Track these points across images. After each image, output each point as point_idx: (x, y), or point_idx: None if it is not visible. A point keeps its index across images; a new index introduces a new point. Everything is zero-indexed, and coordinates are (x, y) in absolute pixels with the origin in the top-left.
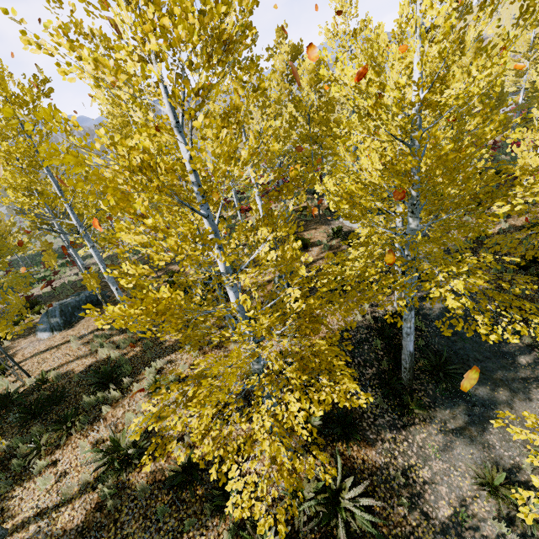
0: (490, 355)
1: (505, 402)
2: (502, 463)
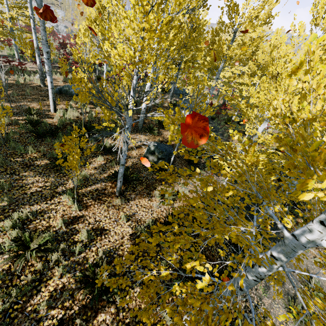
0: None
1: None
2: (290, 293)
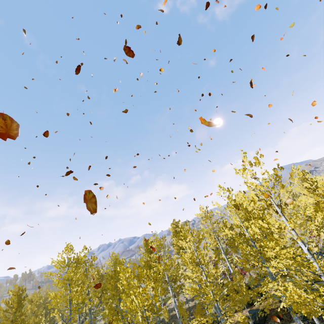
0: None
1: None
2: None
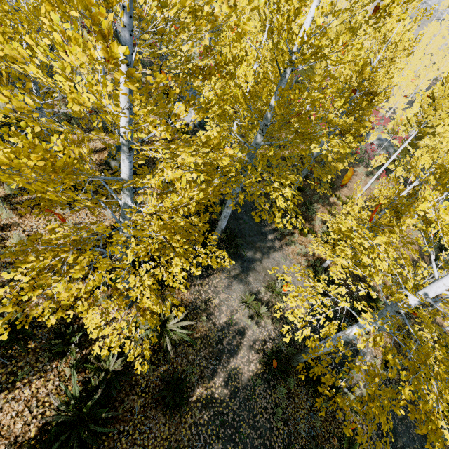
0: (256, 233)
1: (259, 259)
2: (253, 291)
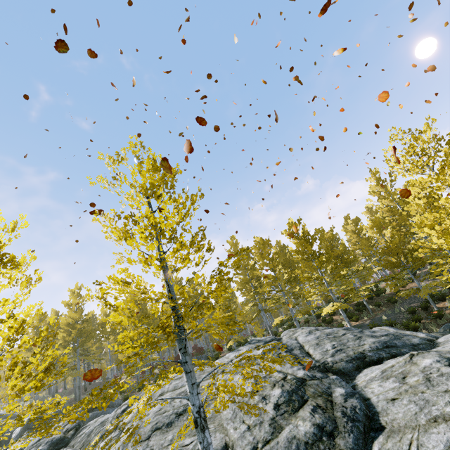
0: None
1: None
2: None
